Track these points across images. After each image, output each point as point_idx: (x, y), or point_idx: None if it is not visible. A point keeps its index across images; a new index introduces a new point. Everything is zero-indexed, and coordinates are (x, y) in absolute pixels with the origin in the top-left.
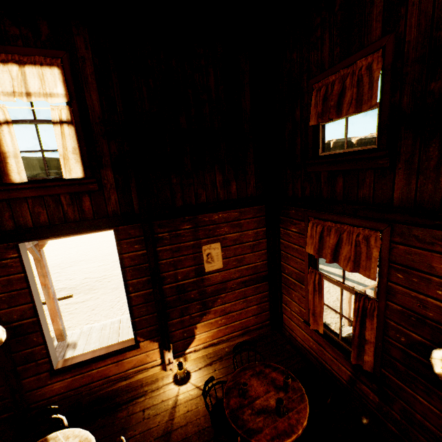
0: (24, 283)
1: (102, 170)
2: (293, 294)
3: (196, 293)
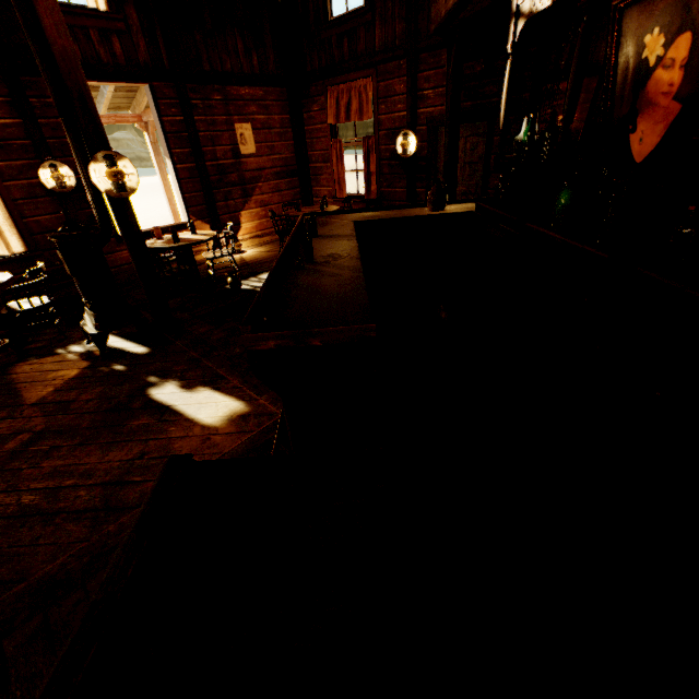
0: None
1: (126, 8)
2: (322, 180)
3: (236, 177)
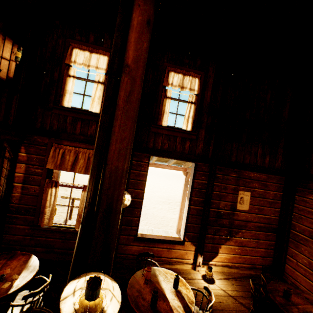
0: (144, 178)
1: (200, 130)
2: (303, 248)
3: (227, 221)
